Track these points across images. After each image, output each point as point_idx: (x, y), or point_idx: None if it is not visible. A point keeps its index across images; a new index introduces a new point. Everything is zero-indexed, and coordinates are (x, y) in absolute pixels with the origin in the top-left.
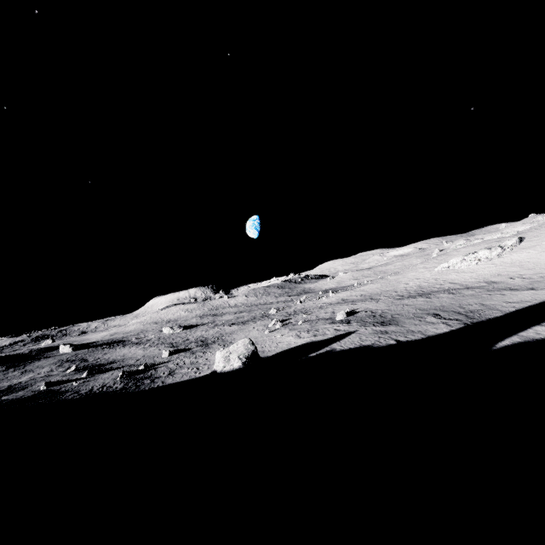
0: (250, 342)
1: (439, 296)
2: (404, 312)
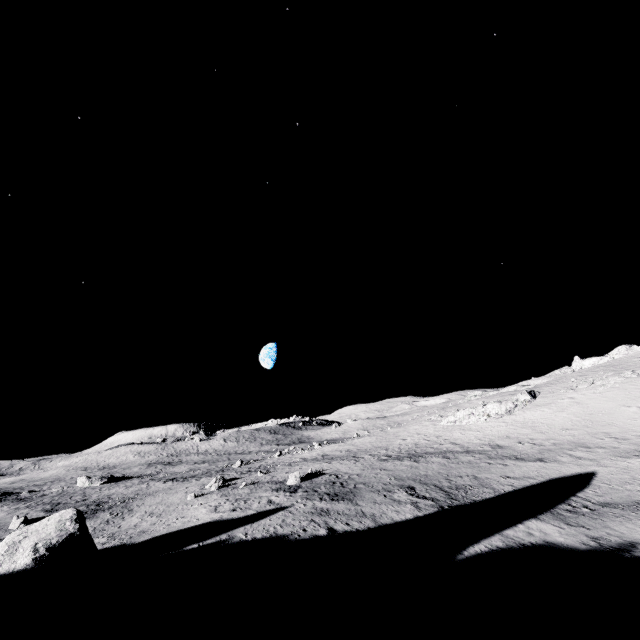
0: (74, 517)
1: (430, 460)
2: (374, 481)
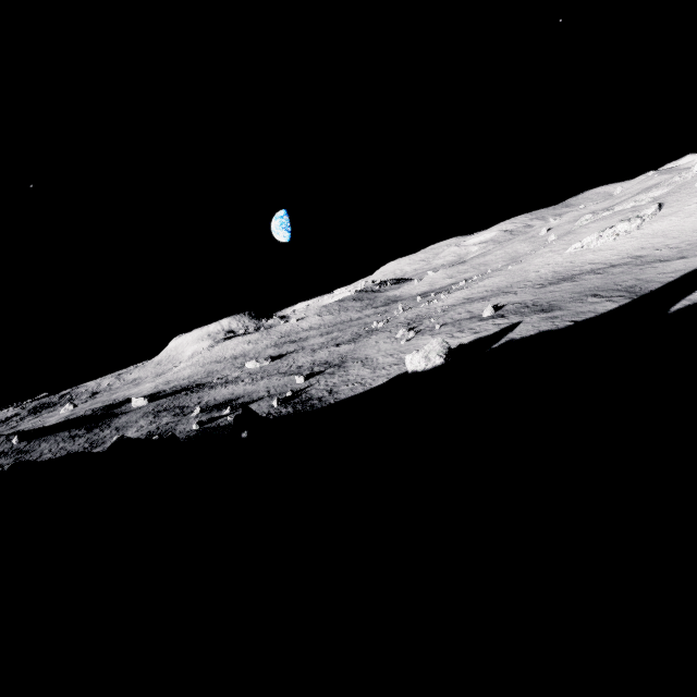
0: (444, 341)
1: (587, 278)
2: (559, 298)
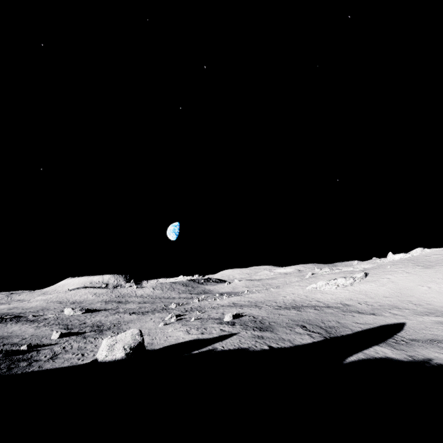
0: (139, 333)
1: (308, 311)
2: (279, 321)
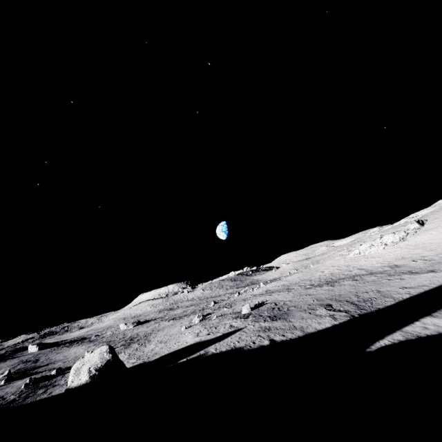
0: (108, 350)
1: (342, 284)
2: (301, 304)
